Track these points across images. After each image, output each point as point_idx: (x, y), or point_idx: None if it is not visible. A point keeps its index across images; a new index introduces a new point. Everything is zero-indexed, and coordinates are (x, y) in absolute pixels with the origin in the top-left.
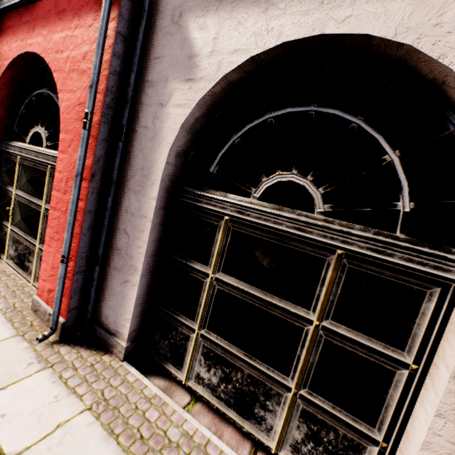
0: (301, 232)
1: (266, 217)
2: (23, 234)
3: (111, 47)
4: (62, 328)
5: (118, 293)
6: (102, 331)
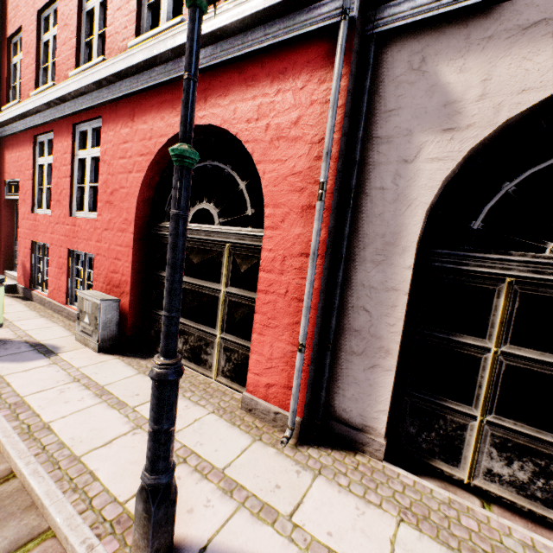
0: None
1: None
2: (192, 323)
3: (340, 107)
4: (300, 427)
5: (361, 381)
6: (342, 427)
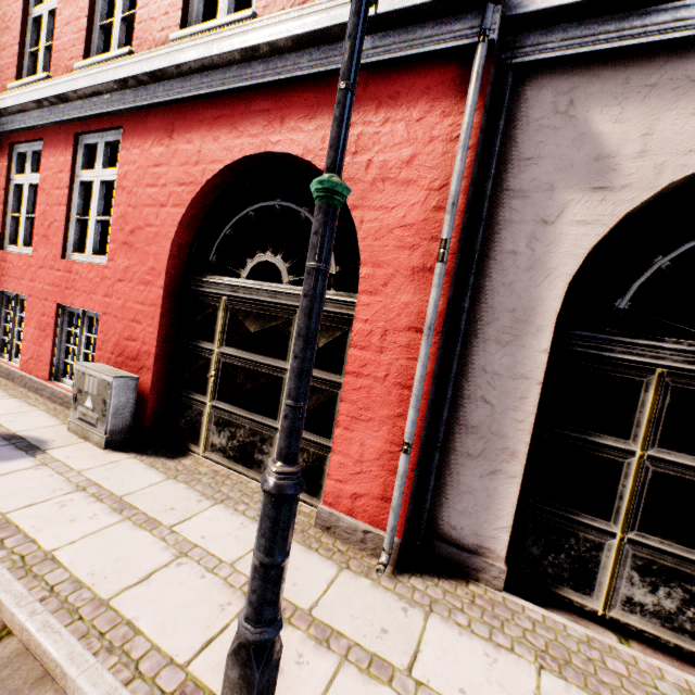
0: None
1: None
2: (242, 412)
3: (470, 149)
4: (398, 550)
5: (477, 490)
6: (450, 549)
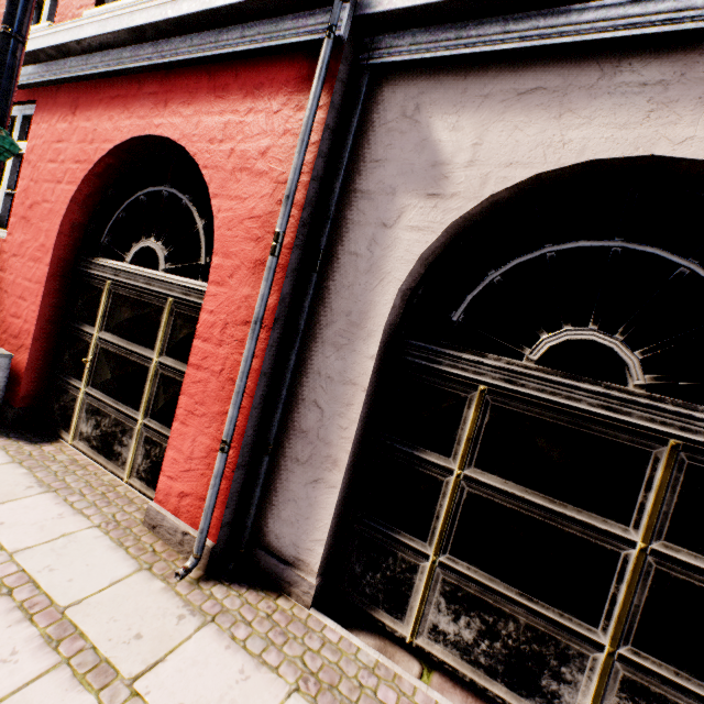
0: (612, 413)
1: (554, 389)
2: (110, 400)
3: (315, 144)
4: (210, 555)
5: (301, 498)
6: (269, 559)
